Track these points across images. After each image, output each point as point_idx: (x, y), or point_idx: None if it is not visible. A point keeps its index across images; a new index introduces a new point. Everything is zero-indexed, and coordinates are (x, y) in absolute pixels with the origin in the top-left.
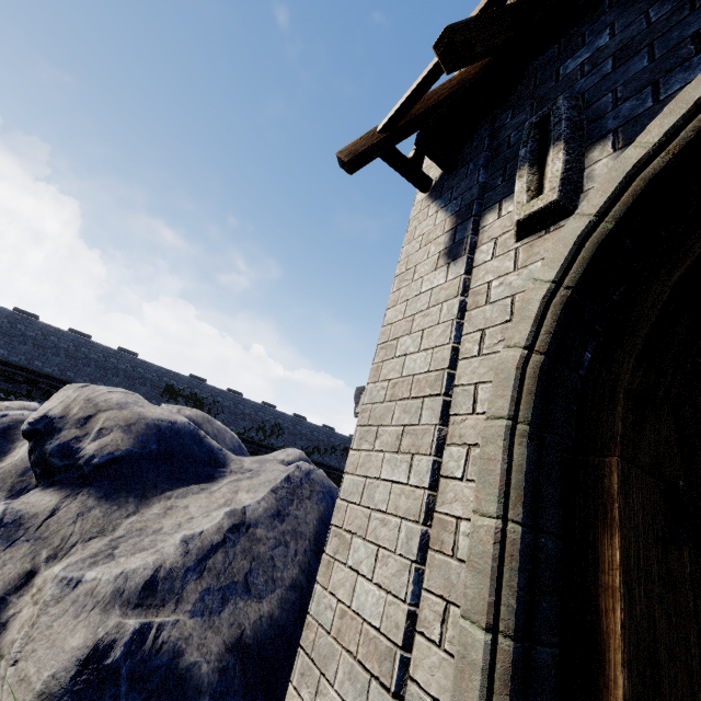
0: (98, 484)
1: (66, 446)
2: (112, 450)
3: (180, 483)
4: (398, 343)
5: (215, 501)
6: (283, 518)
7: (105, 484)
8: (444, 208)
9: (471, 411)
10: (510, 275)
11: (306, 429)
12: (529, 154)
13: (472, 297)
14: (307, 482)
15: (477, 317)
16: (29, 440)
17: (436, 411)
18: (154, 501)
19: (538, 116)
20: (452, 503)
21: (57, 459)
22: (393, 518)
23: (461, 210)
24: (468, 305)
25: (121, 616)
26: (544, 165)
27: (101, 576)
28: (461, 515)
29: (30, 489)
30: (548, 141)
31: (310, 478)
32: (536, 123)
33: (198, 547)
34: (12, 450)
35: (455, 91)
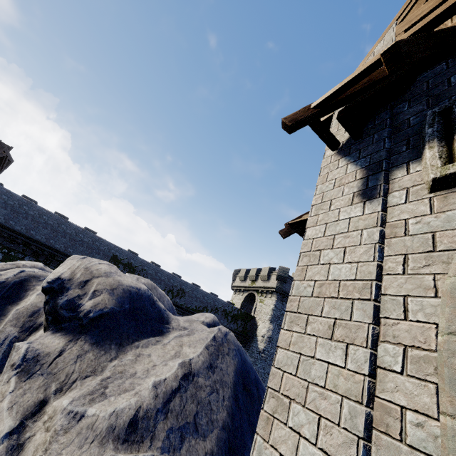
0: (91, 333)
1: (71, 301)
2: (102, 307)
3: (142, 335)
4: (320, 254)
5: (168, 352)
6: (213, 370)
7: (96, 333)
8: (353, 163)
9: (403, 317)
10: (427, 216)
11: (200, 294)
12: (437, 133)
13: (390, 228)
14: (225, 341)
15: (397, 244)
16: (45, 294)
17: (368, 312)
18: (128, 348)
19: (440, 108)
20: (394, 392)
21: (65, 311)
22: (333, 394)
23: (371, 166)
24: (386, 233)
25: (113, 450)
26: (450, 141)
27: (99, 413)
28: (406, 405)
29: (35, 327)
30: (452, 125)
31: (227, 338)
32: (438, 112)
33: (163, 391)
34: (25, 297)
35: (365, 86)
